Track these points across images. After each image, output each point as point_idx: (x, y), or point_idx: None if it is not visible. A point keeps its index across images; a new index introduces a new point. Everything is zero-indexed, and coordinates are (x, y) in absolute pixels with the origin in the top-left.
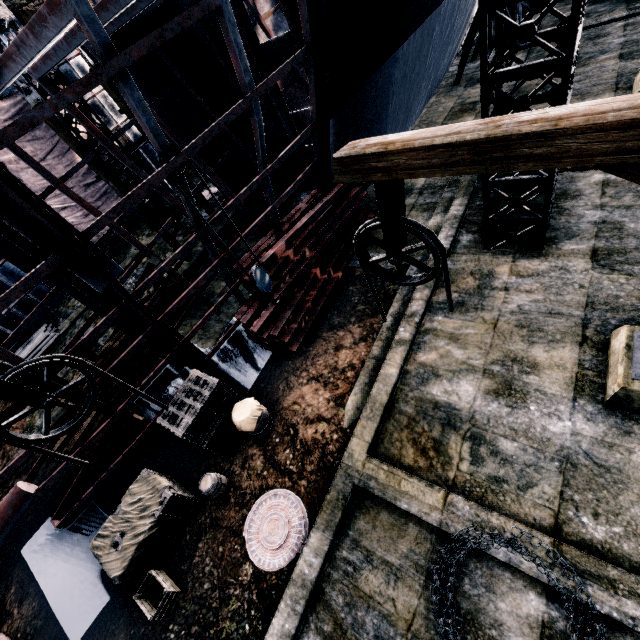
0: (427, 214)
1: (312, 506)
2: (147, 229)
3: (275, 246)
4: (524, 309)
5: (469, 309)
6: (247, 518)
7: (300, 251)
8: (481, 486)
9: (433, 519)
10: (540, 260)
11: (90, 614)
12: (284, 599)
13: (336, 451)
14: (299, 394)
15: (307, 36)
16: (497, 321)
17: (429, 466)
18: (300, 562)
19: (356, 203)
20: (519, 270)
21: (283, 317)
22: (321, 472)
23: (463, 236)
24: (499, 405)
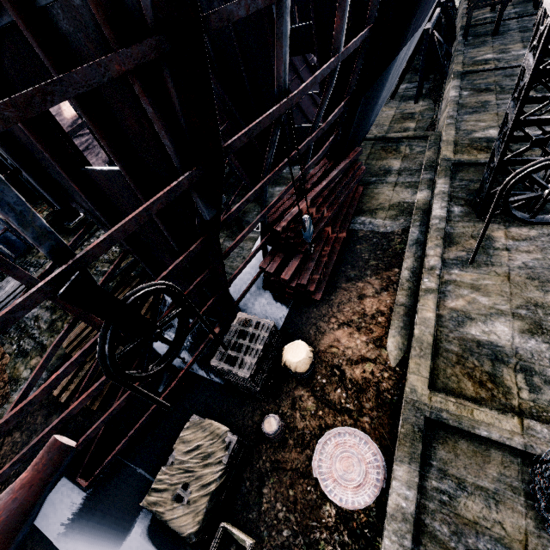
0: (411, 190)
1: (382, 441)
2: None
3: (301, 203)
4: (529, 265)
5: (480, 264)
6: (313, 458)
7: (320, 210)
8: (547, 411)
9: (517, 443)
10: (528, 228)
11: None
12: (387, 536)
13: (391, 388)
14: (333, 338)
15: (371, 19)
16: (509, 274)
17: (491, 396)
18: (393, 496)
19: (358, 175)
20: (513, 235)
21: (307, 268)
22: (382, 408)
23: (454, 208)
24: (537, 342)
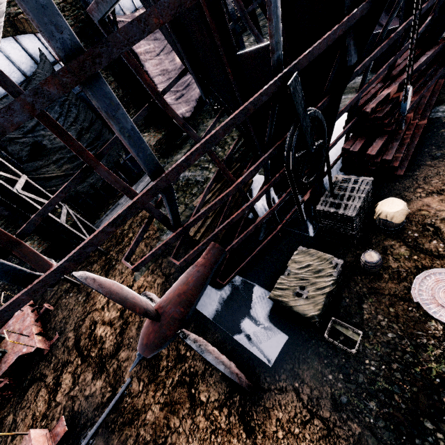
0: None
1: None
2: (208, 115)
3: (389, 88)
4: None
5: None
6: (412, 288)
7: None
8: None
9: None
10: None
11: (274, 346)
12: None
13: None
14: (422, 204)
15: None
16: None
17: None
18: None
19: None
20: None
21: (391, 147)
22: None
23: None
24: None
